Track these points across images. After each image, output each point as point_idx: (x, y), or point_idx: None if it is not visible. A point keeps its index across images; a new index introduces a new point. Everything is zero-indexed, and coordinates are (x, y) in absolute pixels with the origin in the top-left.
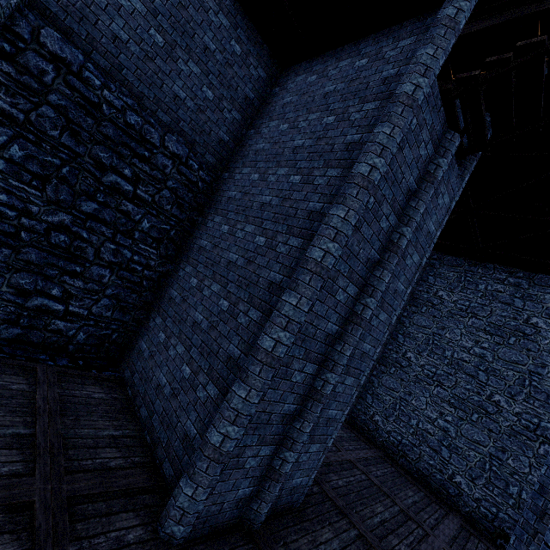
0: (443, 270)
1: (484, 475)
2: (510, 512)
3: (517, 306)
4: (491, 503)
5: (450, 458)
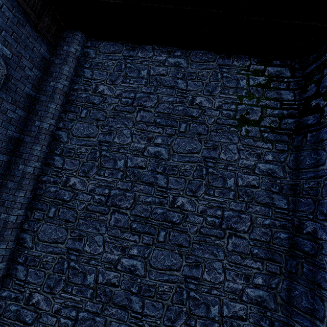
0: (100, 59)
1: (183, 310)
2: None
3: (181, 87)
4: None
5: (144, 308)
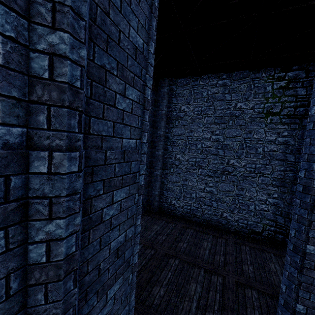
0: (179, 91)
1: (236, 207)
2: (253, 219)
3: (228, 99)
4: (244, 219)
5: (218, 206)
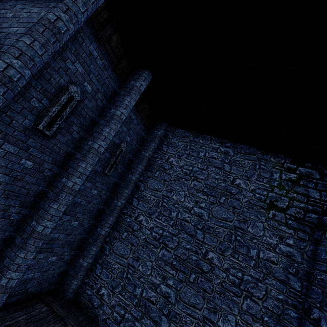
0: (174, 140)
1: None
2: None
3: (226, 170)
4: None
5: None
